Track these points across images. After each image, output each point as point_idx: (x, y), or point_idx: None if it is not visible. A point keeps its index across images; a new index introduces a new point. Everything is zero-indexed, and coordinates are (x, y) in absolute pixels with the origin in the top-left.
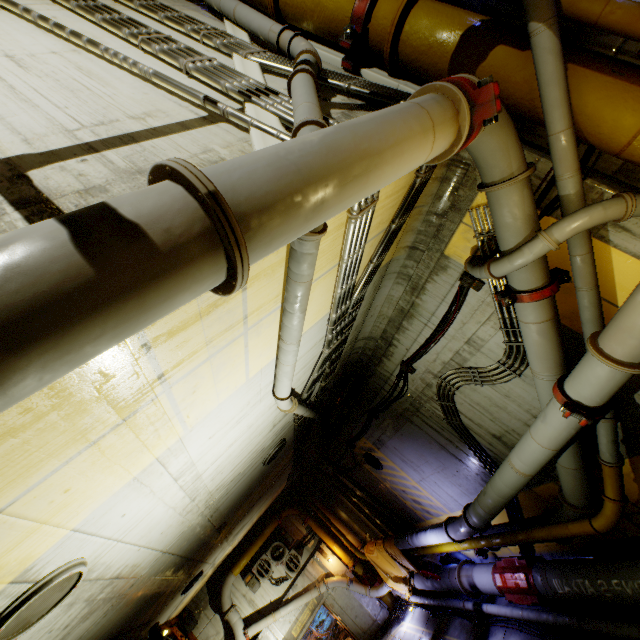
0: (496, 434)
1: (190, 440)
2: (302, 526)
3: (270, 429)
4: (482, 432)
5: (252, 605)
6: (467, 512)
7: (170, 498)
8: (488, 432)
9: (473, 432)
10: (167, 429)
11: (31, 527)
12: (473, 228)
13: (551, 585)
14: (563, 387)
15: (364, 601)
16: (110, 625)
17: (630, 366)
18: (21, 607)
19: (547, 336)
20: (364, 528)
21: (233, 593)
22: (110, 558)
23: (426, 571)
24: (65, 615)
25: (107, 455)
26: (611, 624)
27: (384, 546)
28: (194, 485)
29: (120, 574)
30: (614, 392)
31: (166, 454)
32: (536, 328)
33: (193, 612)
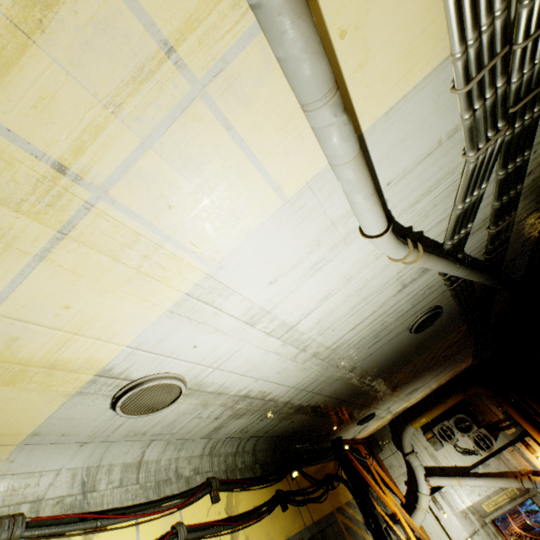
0: None
1: (232, 280)
2: (496, 409)
3: (397, 289)
4: None
5: (434, 460)
6: None
7: (259, 342)
8: None
9: None
10: (168, 258)
11: (60, 334)
12: None
13: None
14: None
15: None
16: (276, 427)
17: None
18: (124, 396)
19: None
20: None
21: (414, 441)
22: (218, 380)
23: None
24: (205, 410)
25: (87, 277)
26: None
27: None
28: (291, 335)
29: (249, 395)
30: None
31: (200, 292)
32: None
33: (378, 440)
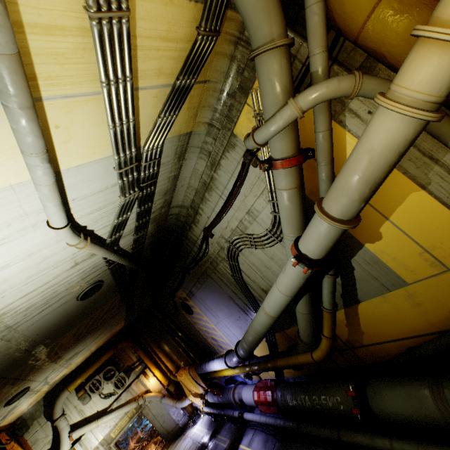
0: (264, 288)
1: None
2: (134, 355)
3: (72, 265)
4: (255, 287)
5: (81, 414)
6: (238, 346)
7: None
8: (259, 287)
9: (250, 287)
10: None
11: None
12: (253, 108)
13: (286, 399)
14: (298, 243)
15: (172, 410)
16: None
17: (340, 222)
18: None
19: (293, 202)
20: (182, 358)
21: (66, 405)
22: None
23: (213, 389)
24: None
25: None
26: (316, 427)
27: (189, 371)
28: None
29: None
30: (330, 247)
31: None
32: (286, 194)
33: (27, 420)
